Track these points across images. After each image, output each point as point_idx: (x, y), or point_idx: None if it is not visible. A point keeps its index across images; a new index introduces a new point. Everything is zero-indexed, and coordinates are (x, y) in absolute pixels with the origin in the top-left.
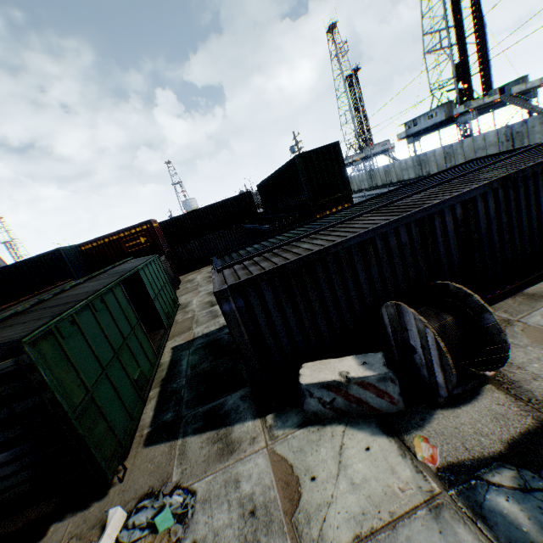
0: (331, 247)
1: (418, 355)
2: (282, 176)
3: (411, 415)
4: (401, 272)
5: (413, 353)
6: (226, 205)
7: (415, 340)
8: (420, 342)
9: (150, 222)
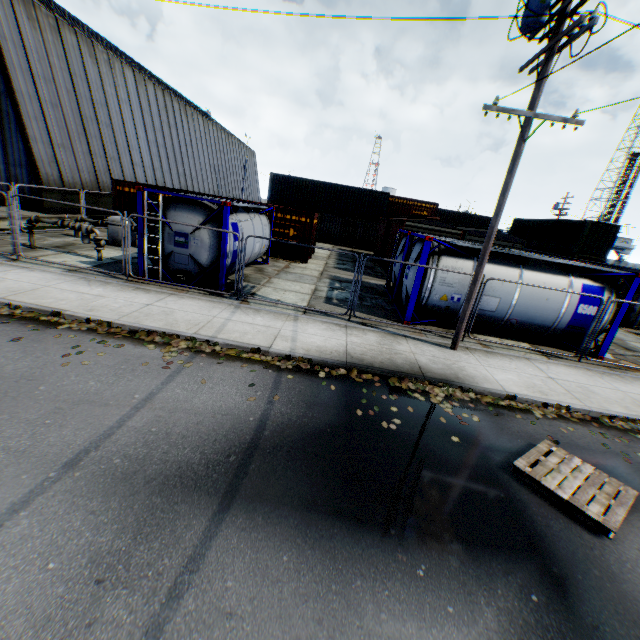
0: (622, 268)
1: (634, 312)
2: (558, 225)
3: (619, 326)
4: (638, 293)
5: (631, 312)
6: (472, 219)
7: (636, 307)
8: (639, 307)
9: (437, 205)
